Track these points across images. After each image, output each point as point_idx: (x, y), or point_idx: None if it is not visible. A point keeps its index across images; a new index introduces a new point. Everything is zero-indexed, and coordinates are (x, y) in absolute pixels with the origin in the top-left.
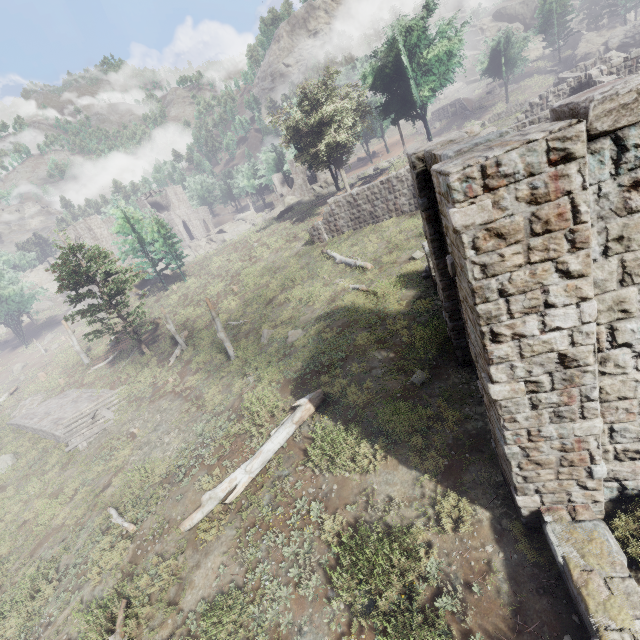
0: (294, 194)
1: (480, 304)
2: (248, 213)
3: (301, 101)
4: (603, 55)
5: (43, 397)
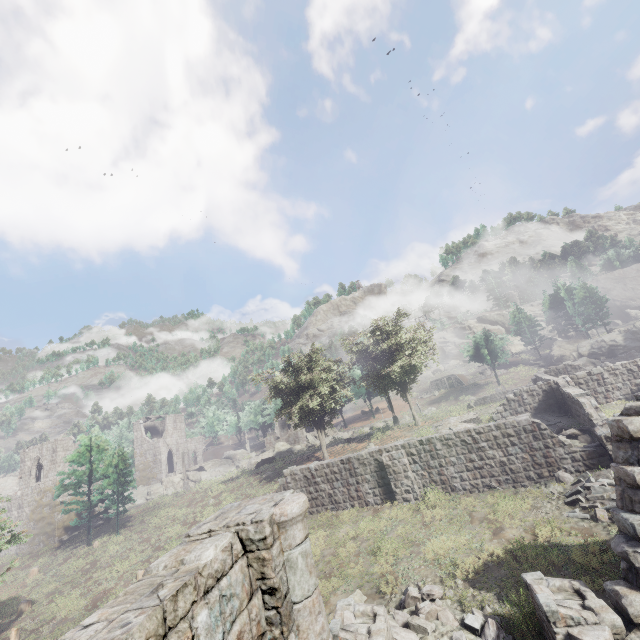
0: (288, 439)
1: None
2: (238, 451)
3: (286, 366)
4: (577, 359)
5: None
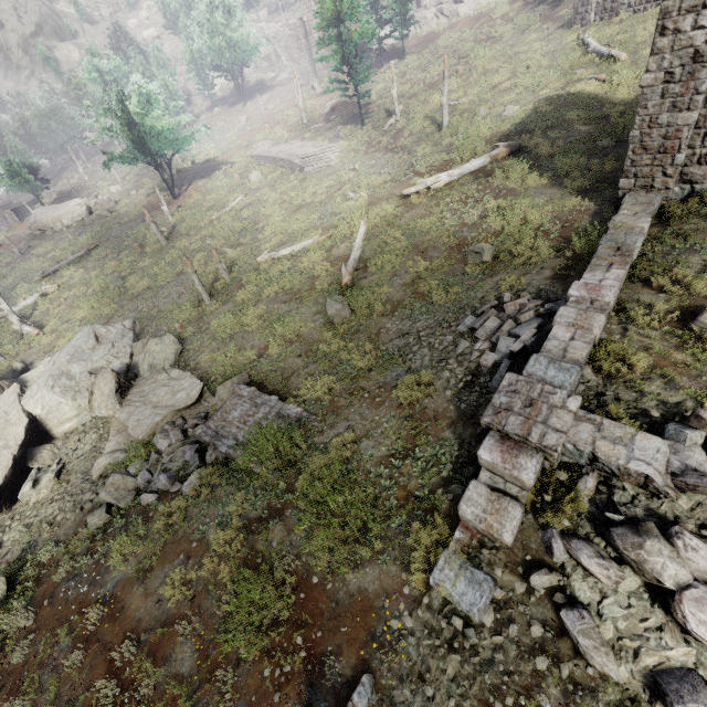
0: None
1: (665, 1)
2: None
3: None
4: None
5: (271, 144)
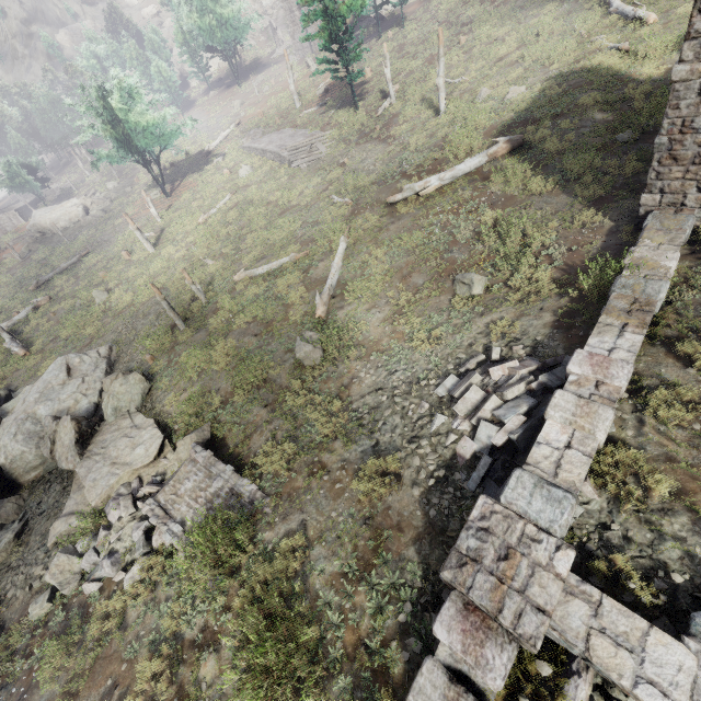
0: None
1: None
2: None
3: None
4: None
5: (263, 132)
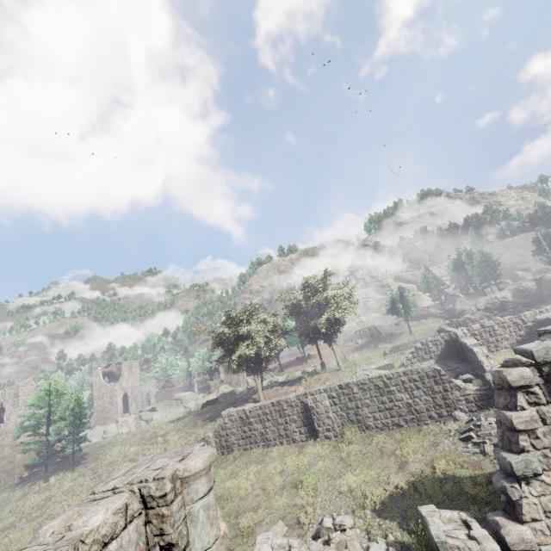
0: (231, 382)
1: None
2: (187, 393)
3: (227, 319)
4: (474, 312)
5: None
